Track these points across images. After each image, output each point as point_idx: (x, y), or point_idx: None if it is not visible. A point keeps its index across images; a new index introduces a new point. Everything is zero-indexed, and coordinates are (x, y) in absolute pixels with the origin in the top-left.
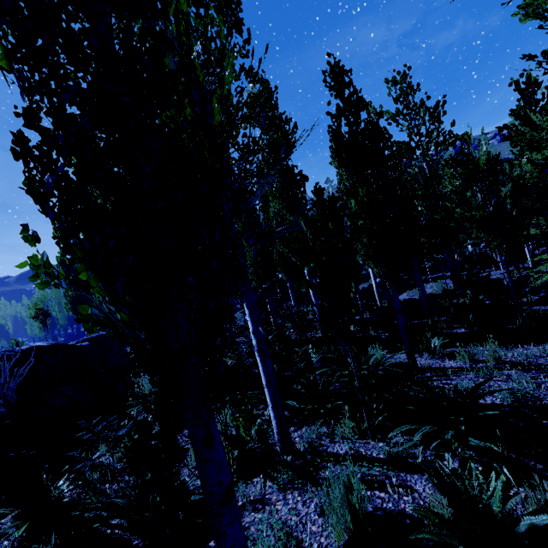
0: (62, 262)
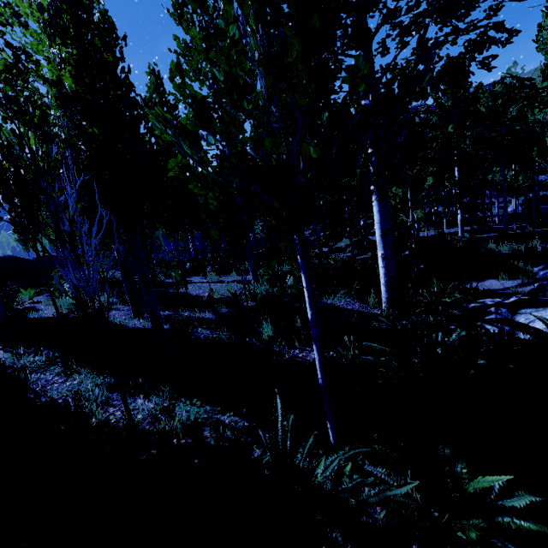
0: None
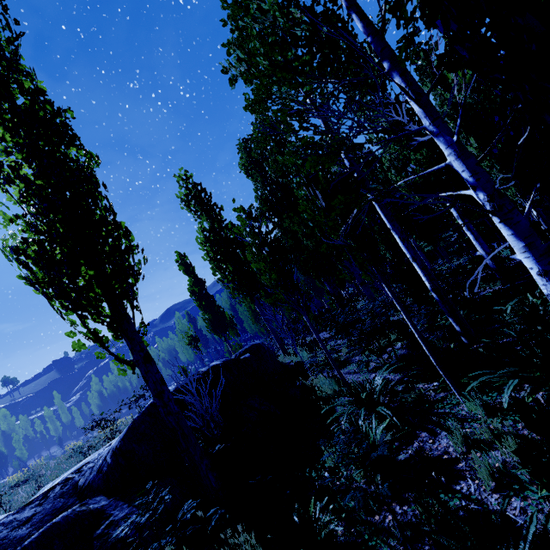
0: (193, 292)
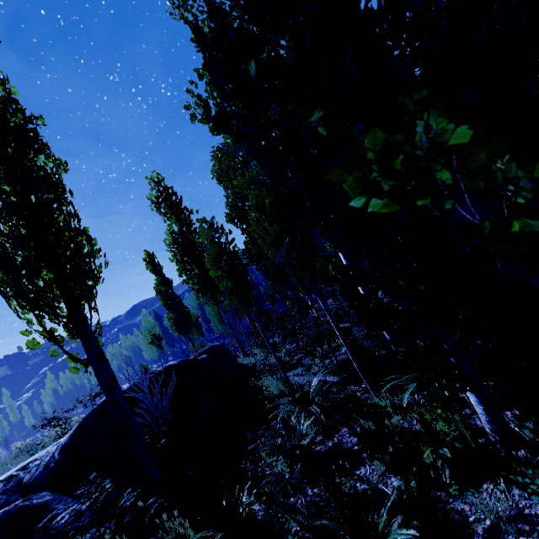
0: (159, 291)
